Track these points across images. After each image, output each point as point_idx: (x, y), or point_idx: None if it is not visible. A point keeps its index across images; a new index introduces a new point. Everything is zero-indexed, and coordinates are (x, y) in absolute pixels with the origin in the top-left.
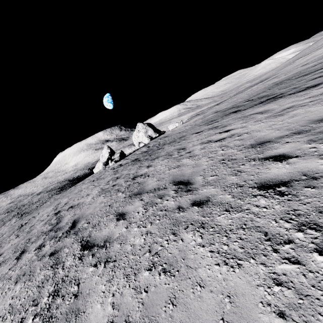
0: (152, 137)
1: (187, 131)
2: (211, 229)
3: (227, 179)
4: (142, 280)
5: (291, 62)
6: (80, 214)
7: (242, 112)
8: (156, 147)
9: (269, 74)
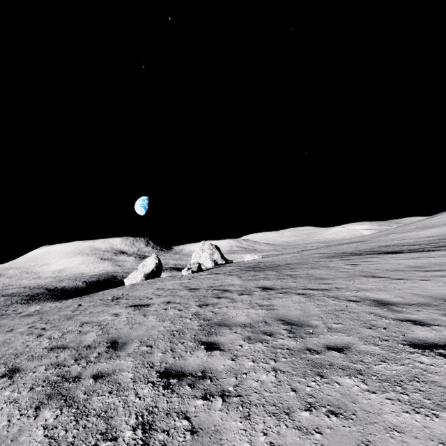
0: (217, 262)
1: (301, 260)
2: (421, 283)
3: (407, 275)
4: (398, 291)
5: (383, 235)
6: (255, 286)
7: (367, 255)
8: (265, 265)
9: (361, 239)
